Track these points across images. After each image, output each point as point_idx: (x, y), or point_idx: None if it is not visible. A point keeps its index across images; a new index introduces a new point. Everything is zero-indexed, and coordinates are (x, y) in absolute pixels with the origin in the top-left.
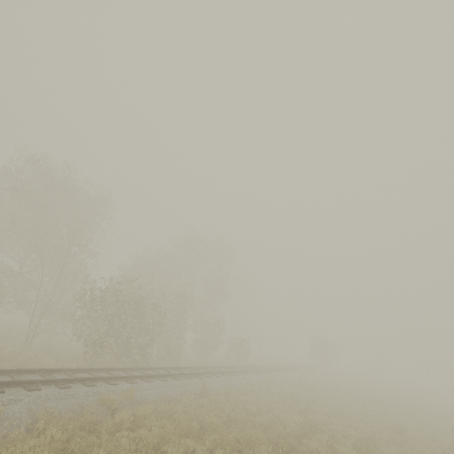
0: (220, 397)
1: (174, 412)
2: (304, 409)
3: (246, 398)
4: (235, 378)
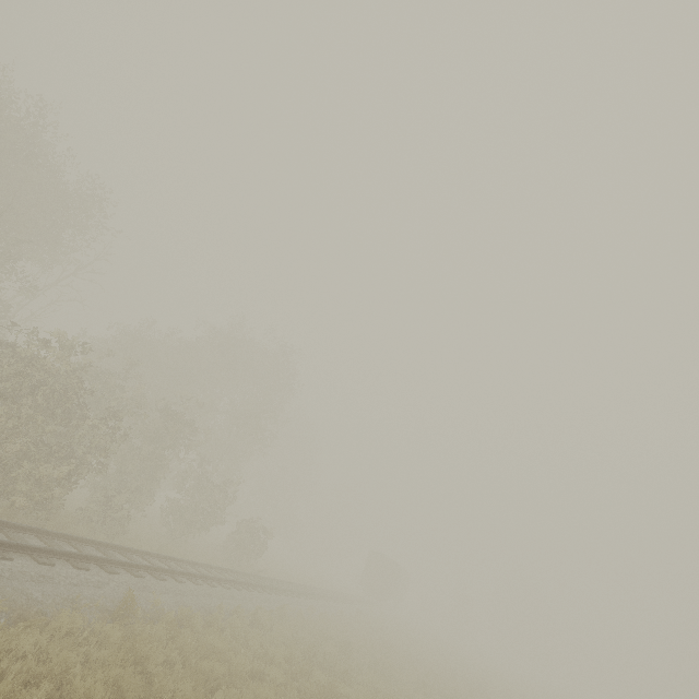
0: (159, 629)
1: (8, 649)
2: (323, 692)
3: (215, 642)
4: (214, 592)
